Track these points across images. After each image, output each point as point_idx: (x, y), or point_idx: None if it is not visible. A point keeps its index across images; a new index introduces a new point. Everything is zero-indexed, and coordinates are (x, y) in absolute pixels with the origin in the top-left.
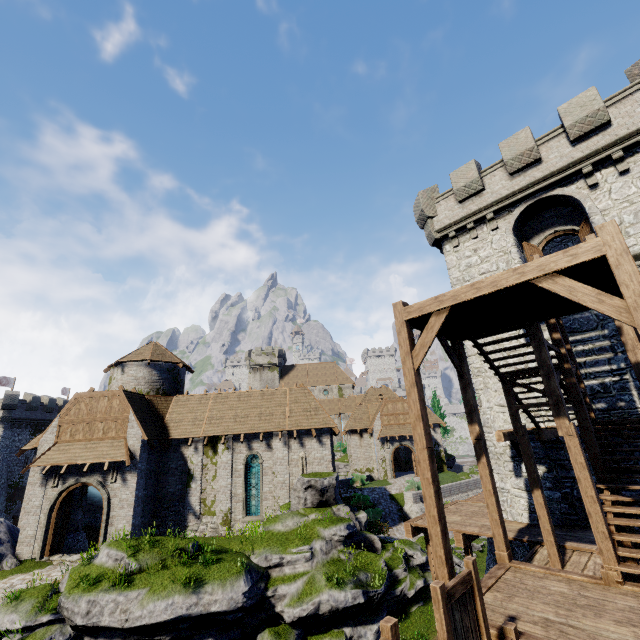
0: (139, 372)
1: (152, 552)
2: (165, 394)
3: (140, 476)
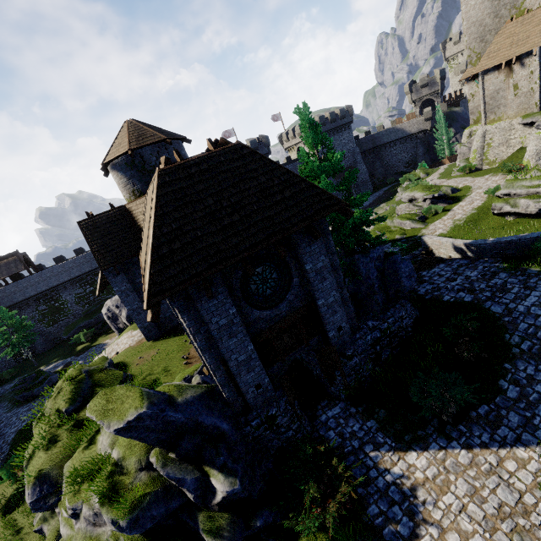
0: (115, 178)
1: (52, 403)
2: (142, 194)
3: (124, 295)
